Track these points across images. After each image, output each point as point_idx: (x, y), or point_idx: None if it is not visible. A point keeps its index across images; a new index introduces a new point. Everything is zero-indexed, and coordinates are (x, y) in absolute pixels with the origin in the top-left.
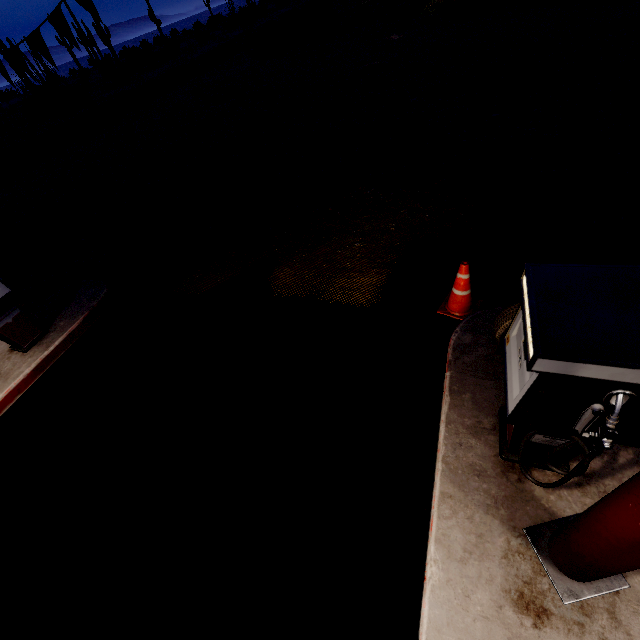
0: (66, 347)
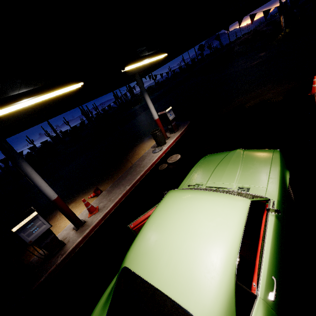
0: (184, 131)
